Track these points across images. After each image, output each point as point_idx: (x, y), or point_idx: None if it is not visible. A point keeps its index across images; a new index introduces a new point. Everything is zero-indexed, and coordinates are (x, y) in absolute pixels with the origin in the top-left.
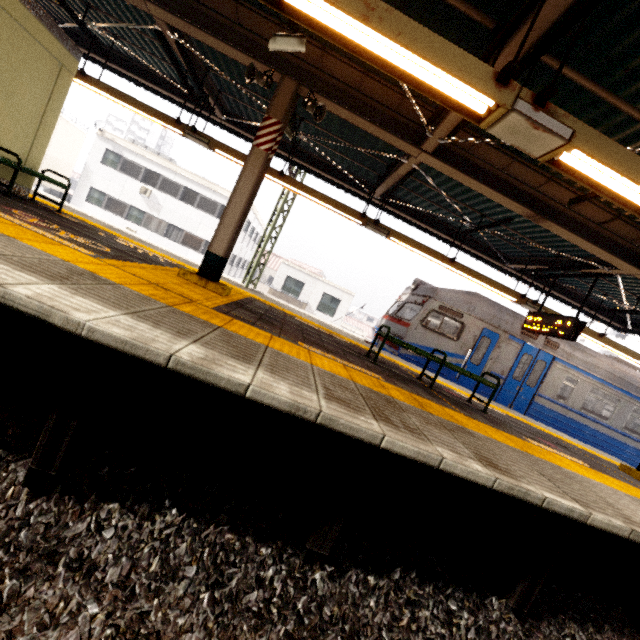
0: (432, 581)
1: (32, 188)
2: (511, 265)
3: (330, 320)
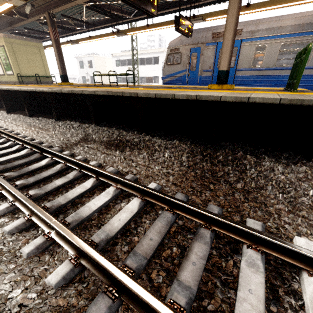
0: (45, 118)
1: None
2: None
3: None
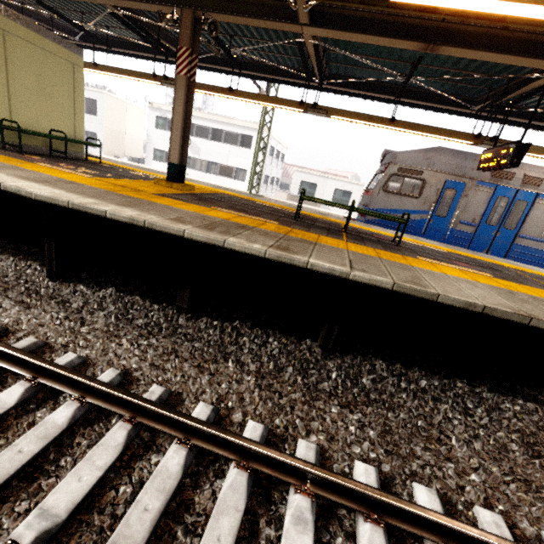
0: (263, 328)
1: (108, 157)
2: (476, 107)
3: (344, 212)
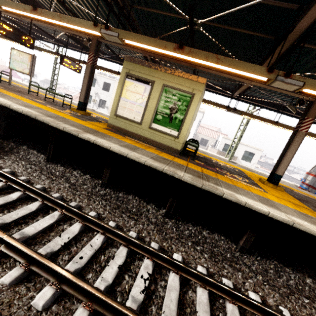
0: None
1: None
2: None
3: (249, 164)
